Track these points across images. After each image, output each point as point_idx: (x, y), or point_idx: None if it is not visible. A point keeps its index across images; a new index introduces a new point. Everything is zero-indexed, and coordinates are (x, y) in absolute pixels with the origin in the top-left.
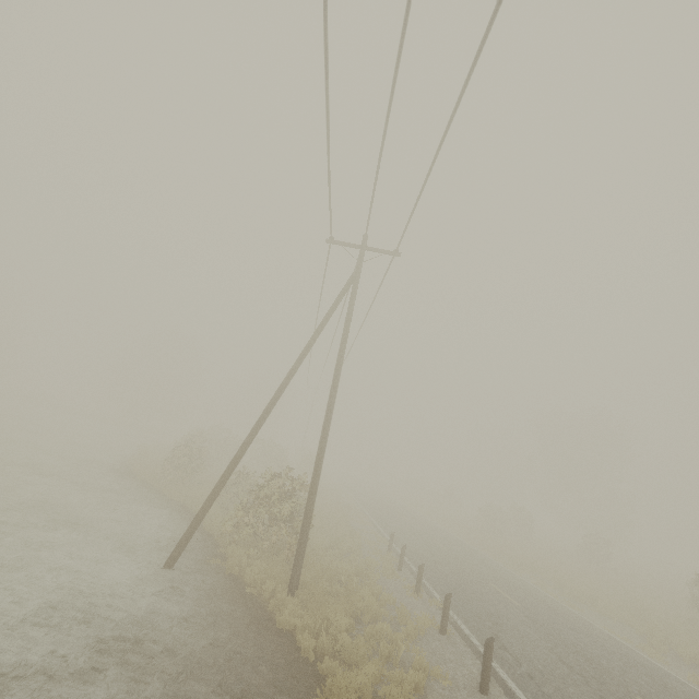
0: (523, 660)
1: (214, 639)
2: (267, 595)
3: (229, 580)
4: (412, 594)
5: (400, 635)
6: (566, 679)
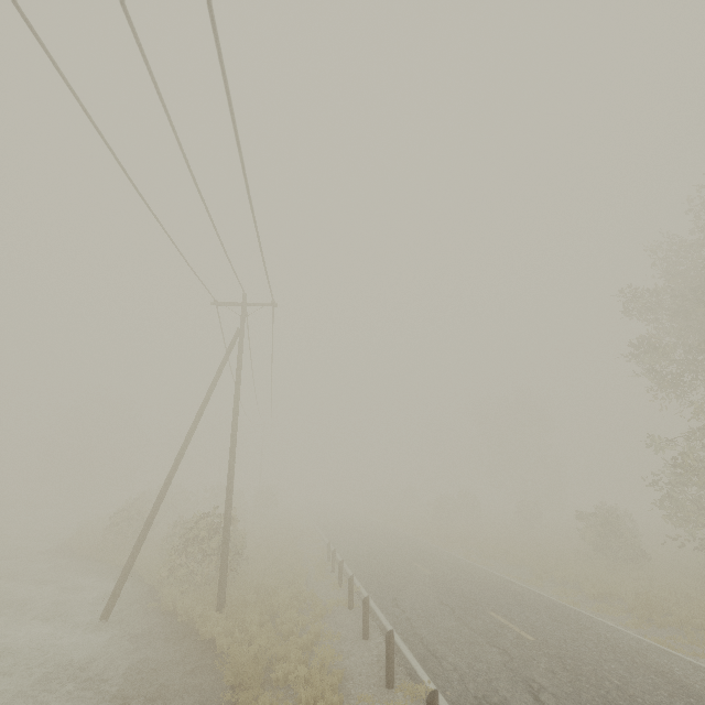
0: (409, 609)
1: (142, 659)
2: (196, 618)
3: (164, 616)
4: (335, 587)
5: (305, 616)
6: (437, 614)
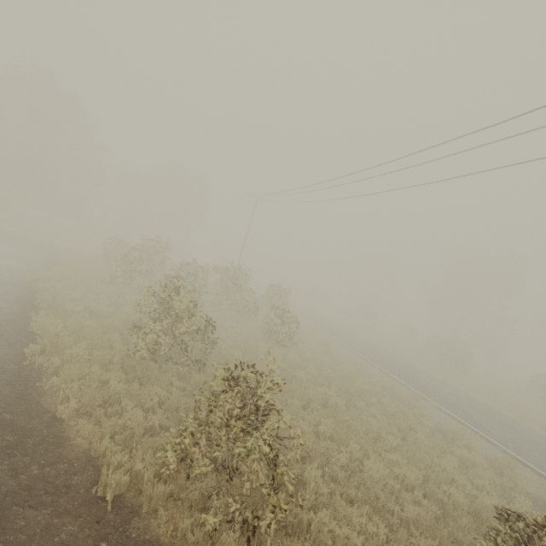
0: None
1: None
2: None
3: None
4: None
5: None
6: None
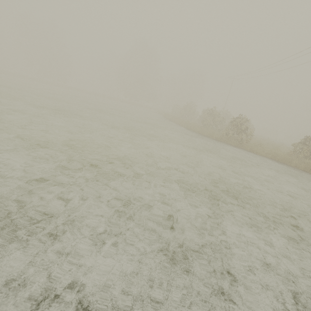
0: None
1: None
2: None
3: None
4: None
5: None
6: None
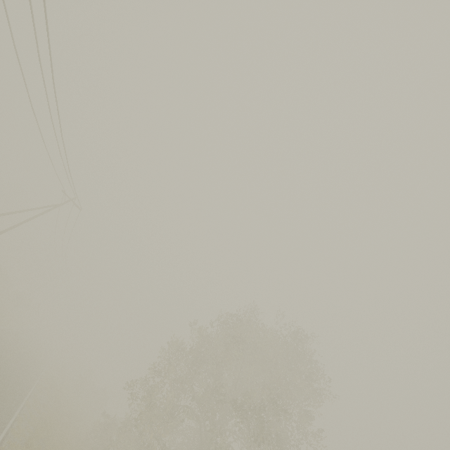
0: None
1: None
2: None
3: None
4: None
5: None
6: None
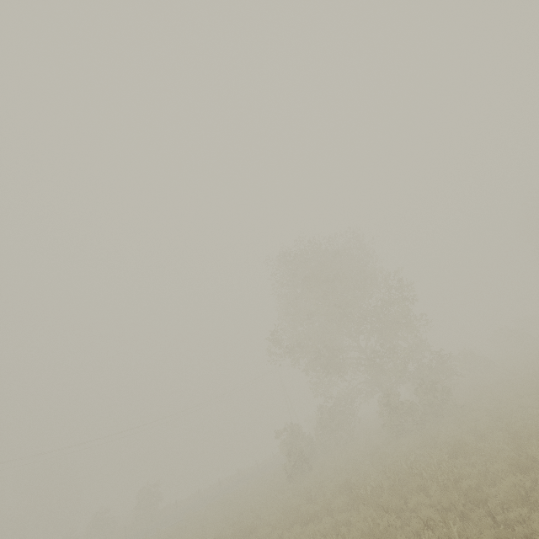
0: None
1: None
2: None
3: None
4: None
5: None
6: None
